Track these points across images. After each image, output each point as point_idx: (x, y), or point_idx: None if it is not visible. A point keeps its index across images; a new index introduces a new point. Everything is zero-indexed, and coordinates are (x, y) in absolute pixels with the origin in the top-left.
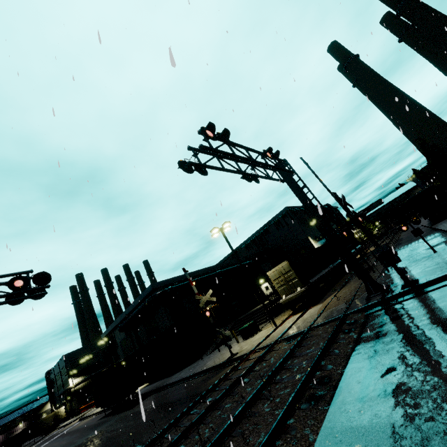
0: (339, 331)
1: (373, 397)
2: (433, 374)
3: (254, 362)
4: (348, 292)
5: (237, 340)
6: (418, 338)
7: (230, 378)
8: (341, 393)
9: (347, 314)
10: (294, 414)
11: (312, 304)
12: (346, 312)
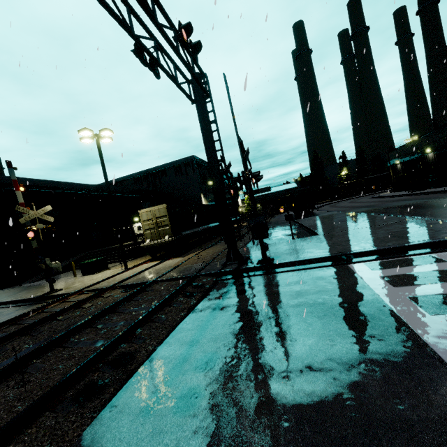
0: (180, 292)
1: (165, 410)
2: (253, 385)
3: (64, 309)
4: (211, 253)
5: (75, 274)
6: (253, 323)
7: (20, 323)
8: (131, 388)
9: (198, 275)
10: (37, 421)
11: (174, 256)
12: (198, 273)
